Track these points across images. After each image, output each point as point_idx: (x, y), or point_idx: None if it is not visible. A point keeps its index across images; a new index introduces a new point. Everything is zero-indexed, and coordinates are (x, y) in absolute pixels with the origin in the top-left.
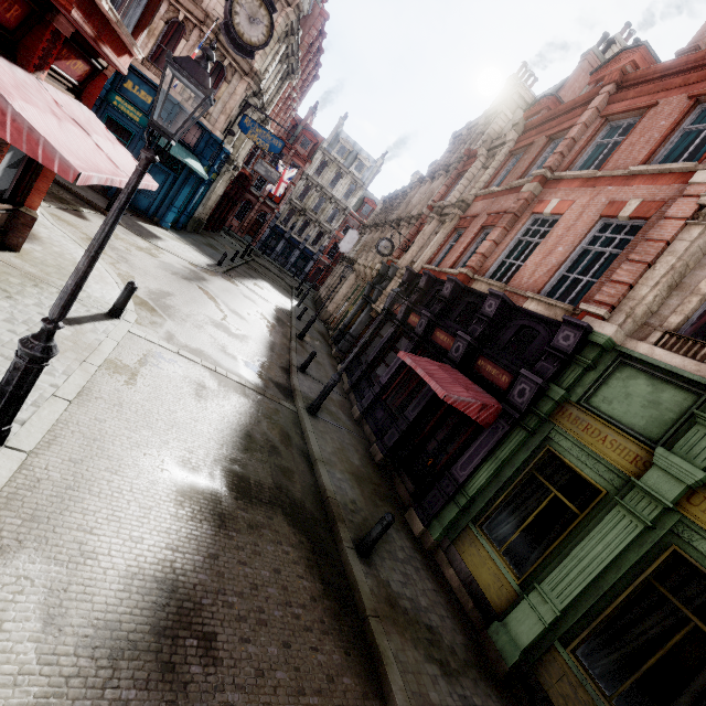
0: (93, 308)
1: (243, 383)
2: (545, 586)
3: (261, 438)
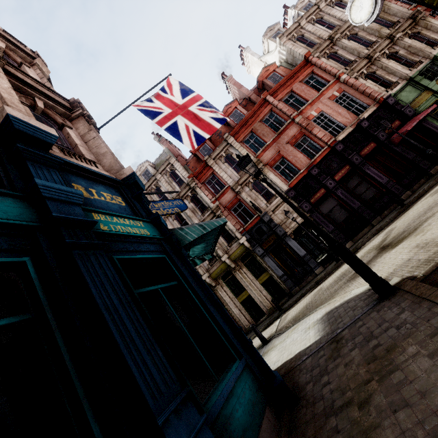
0: None
1: None
2: None
3: None
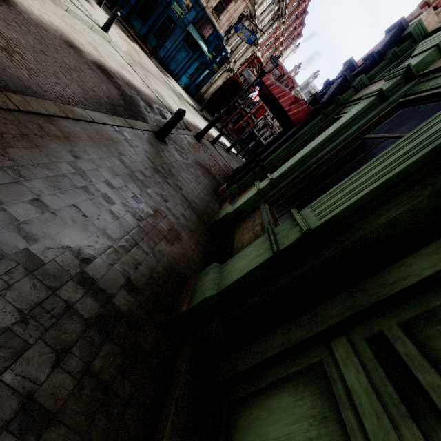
0: (94, 20)
1: (160, 99)
2: (274, 173)
3: (146, 99)
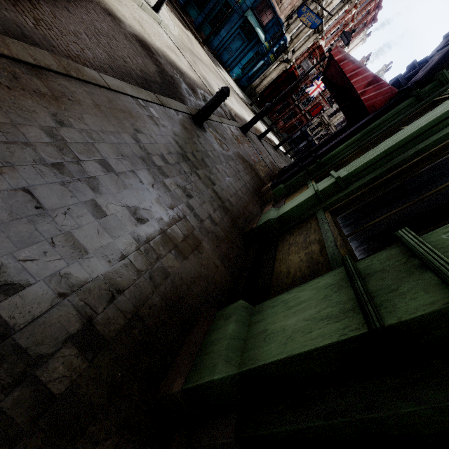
0: (146, 0)
1: (206, 86)
2: (341, 170)
3: (189, 83)
